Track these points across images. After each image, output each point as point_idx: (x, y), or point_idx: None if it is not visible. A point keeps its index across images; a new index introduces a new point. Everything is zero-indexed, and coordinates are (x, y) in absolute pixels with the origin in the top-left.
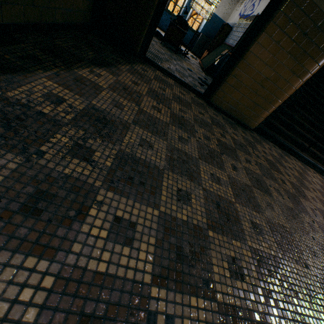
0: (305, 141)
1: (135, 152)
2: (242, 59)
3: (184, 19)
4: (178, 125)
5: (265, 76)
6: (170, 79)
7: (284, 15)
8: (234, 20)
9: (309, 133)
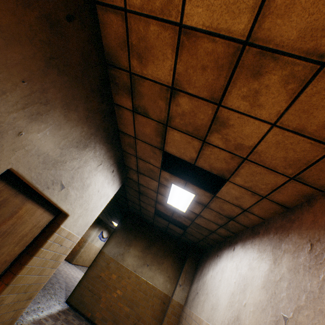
0: None
1: None
2: None
3: None
4: None
5: None
6: None
7: None
8: None
9: None
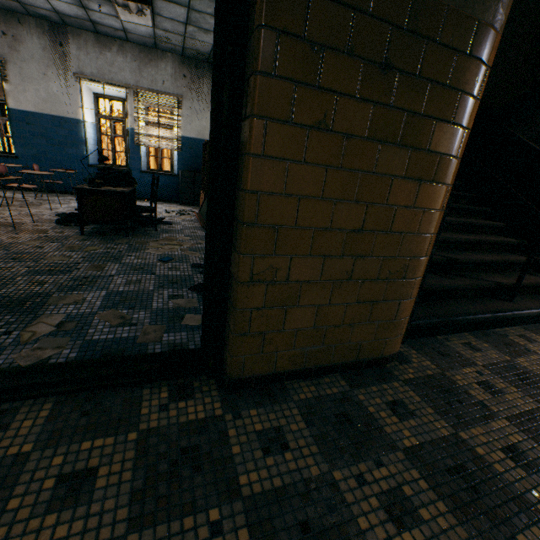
0: (488, 270)
1: None
2: (243, 223)
3: (115, 169)
4: None
5: (345, 227)
6: (33, 407)
7: (283, 36)
8: None
9: (479, 247)
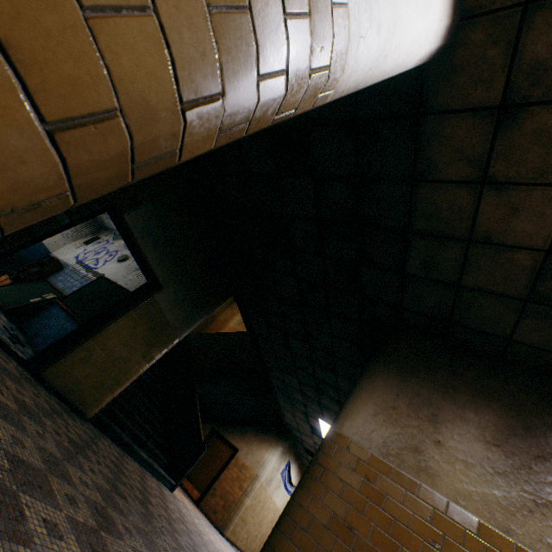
0: (143, 433)
1: (16, 452)
2: (100, 333)
3: None
4: (27, 414)
5: (119, 354)
6: None
7: (142, 309)
8: (67, 259)
9: (147, 421)
